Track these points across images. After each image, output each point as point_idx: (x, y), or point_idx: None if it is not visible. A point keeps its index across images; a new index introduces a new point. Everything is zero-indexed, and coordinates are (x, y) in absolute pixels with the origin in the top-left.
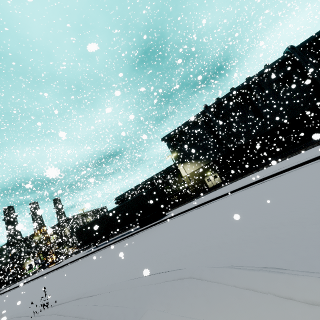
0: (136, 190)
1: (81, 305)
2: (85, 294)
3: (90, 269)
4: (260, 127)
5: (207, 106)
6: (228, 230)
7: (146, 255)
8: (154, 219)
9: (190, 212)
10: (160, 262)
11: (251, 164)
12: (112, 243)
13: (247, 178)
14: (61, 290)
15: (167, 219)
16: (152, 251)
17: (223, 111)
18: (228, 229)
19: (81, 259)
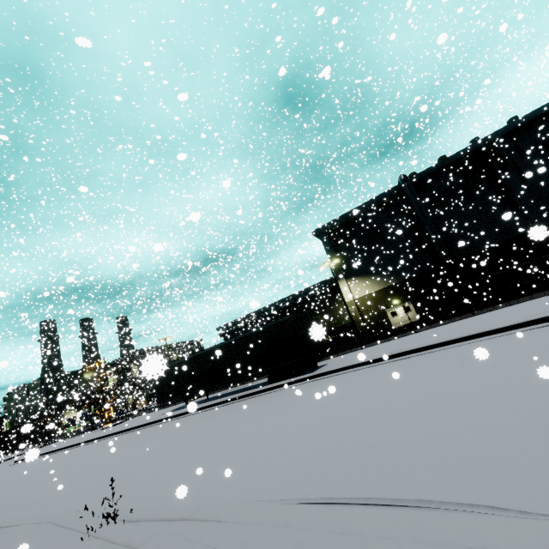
0: (258, 318)
1: (200, 543)
2: (202, 513)
3: (184, 447)
4: (507, 226)
5: (407, 178)
6: (548, 418)
7: (314, 440)
8: (297, 371)
9: (375, 366)
10: (370, 467)
11: (481, 294)
12: (217, 404)
13: (495, 316)
14: (132, 479)
15: (324, 374)
16: (324, 434)
17: (437, 190)
18: (548, 415)
19: (159, 424)
